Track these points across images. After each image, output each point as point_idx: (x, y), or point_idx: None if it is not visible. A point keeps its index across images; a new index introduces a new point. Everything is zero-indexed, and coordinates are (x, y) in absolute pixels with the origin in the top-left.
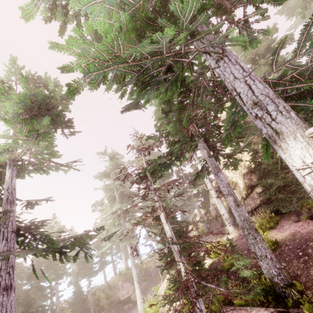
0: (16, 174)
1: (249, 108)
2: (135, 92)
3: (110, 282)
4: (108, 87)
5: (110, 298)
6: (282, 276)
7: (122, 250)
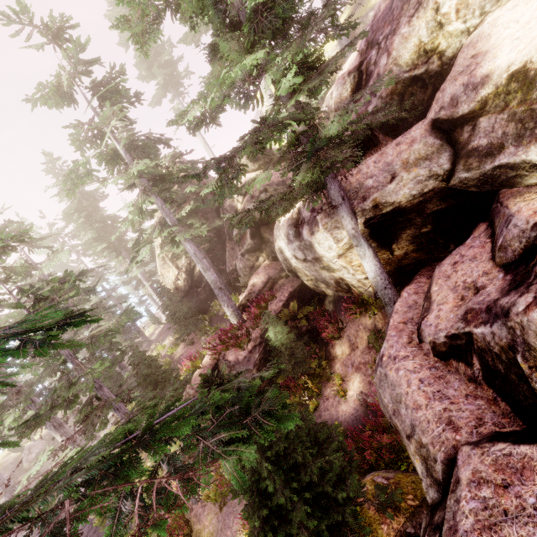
0: None
1: None
2: None
3: None
4: None
5: None
6: None
7: None
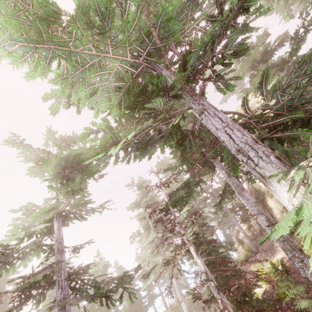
0: (62, 223)
1: (235, 154)
2: (138, 155)
3: None
4: (115, 161)
5: None
6: None
7: (168, 280)
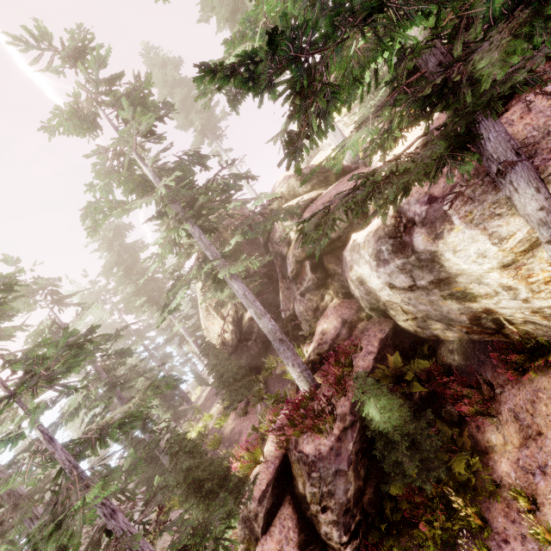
0: None
1: None
2: None
3: None
4: None
5: None
6: None
7: None
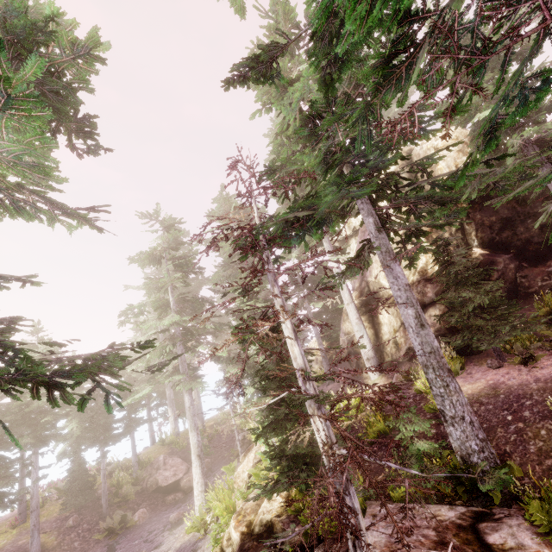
0: None
1: None
2: None
3: (142, 456)
4: None
5: (140, 483)
6: (487, 452)
7: (169, 402)
